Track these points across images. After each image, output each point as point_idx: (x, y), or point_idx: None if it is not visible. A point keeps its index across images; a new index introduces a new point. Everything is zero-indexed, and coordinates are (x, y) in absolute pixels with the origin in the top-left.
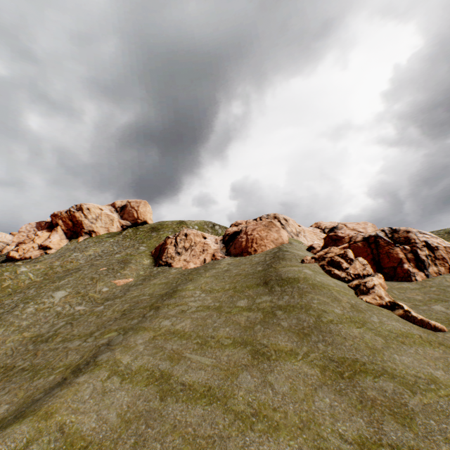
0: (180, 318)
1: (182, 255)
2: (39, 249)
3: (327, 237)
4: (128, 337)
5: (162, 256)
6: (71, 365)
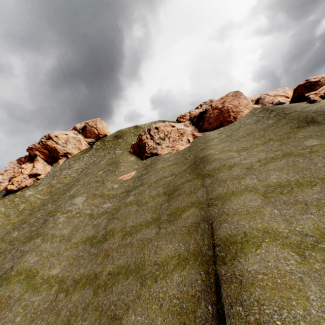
0: (259, 174)
1: (162, 144)
2: (30, 178)
3: (299, 87)
4: (222, 206)
5: (146, 150)
6: (183, 254)
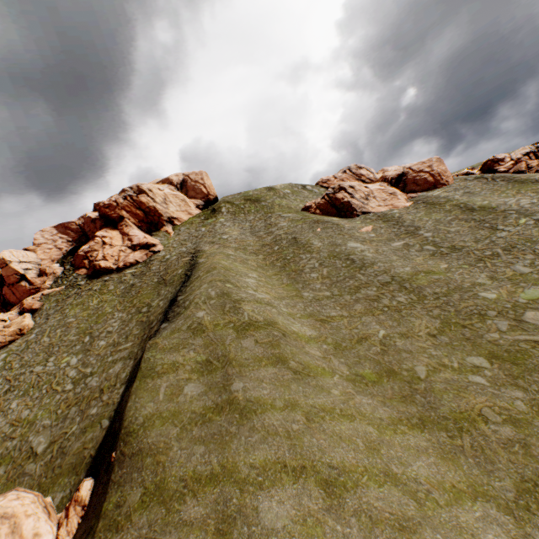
0: None
1: (368, 204)
2: (137, 251)
3: (488, 161)
4: None
5: (355, 208)
6: None
